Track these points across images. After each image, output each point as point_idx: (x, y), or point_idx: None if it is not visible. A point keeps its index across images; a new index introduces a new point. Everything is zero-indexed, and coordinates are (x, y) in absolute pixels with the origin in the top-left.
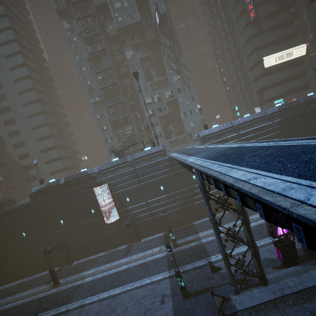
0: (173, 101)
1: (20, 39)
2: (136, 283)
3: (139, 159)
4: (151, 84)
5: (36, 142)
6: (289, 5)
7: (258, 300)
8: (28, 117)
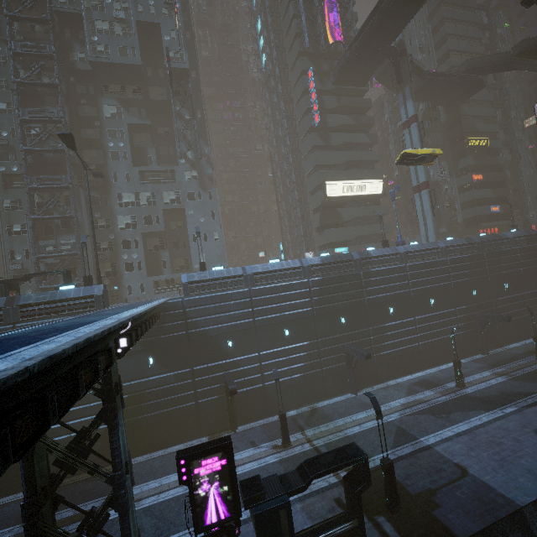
0: (178, 211)
1: None
2: None
3: (33, 308)
4: (143, 172)
5: None
6: (367, 124)
7: None
8: None
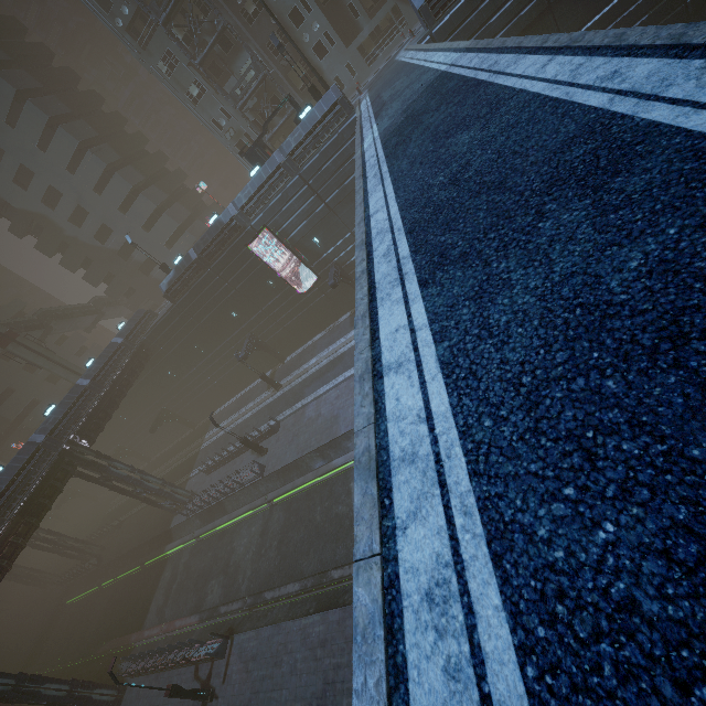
0: None
1: None
2: None
3: (300, 150)
4: None
5: (99, 198)
6: None
7: None
8: (41, 149)
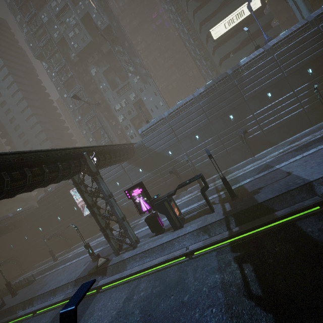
0: (140, 101)
1: (23, 87)
2: (85, 255)
3: None
4: (117, 91)
5: None
6: None
7: (121, 259)
8: (40, 144)
